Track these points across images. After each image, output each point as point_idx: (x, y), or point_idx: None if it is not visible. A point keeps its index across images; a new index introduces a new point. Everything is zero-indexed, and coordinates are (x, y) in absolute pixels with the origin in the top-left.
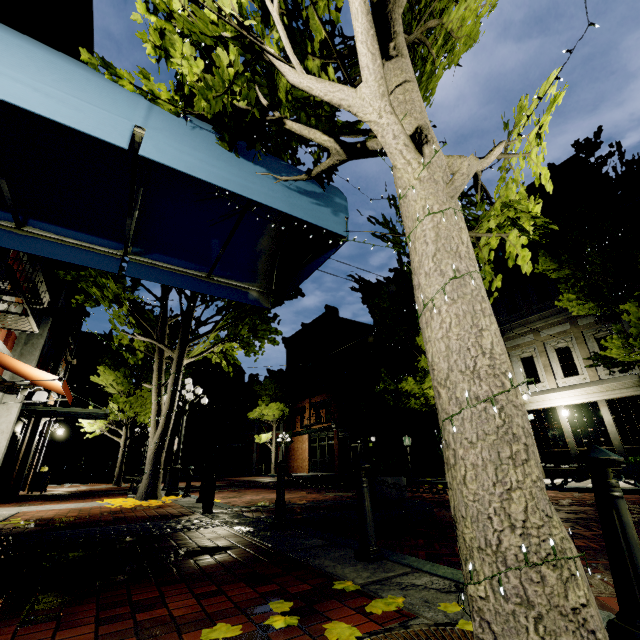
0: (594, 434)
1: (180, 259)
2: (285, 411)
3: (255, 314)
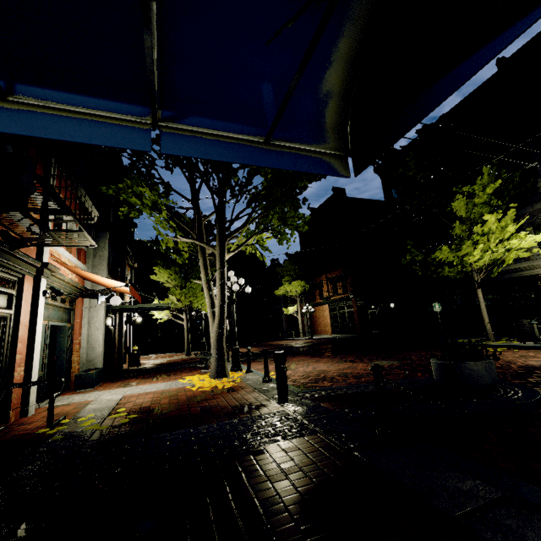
0: None
1: (225, 121)
2: (305, 287)
3: (287, 201)
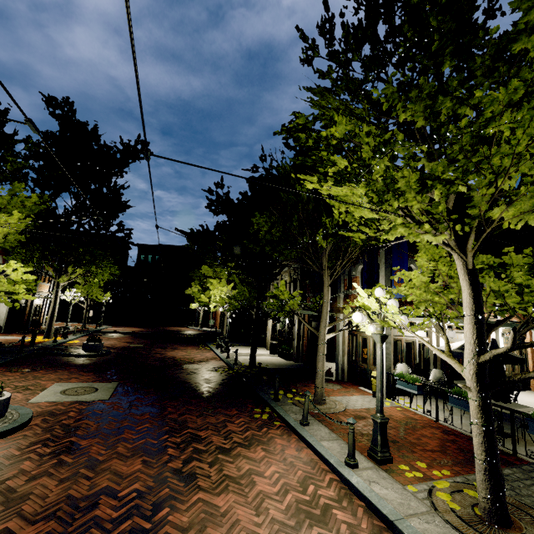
0: (283, 332)
1: None
2: None
3: (80, 267)
